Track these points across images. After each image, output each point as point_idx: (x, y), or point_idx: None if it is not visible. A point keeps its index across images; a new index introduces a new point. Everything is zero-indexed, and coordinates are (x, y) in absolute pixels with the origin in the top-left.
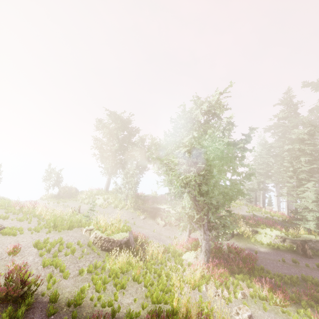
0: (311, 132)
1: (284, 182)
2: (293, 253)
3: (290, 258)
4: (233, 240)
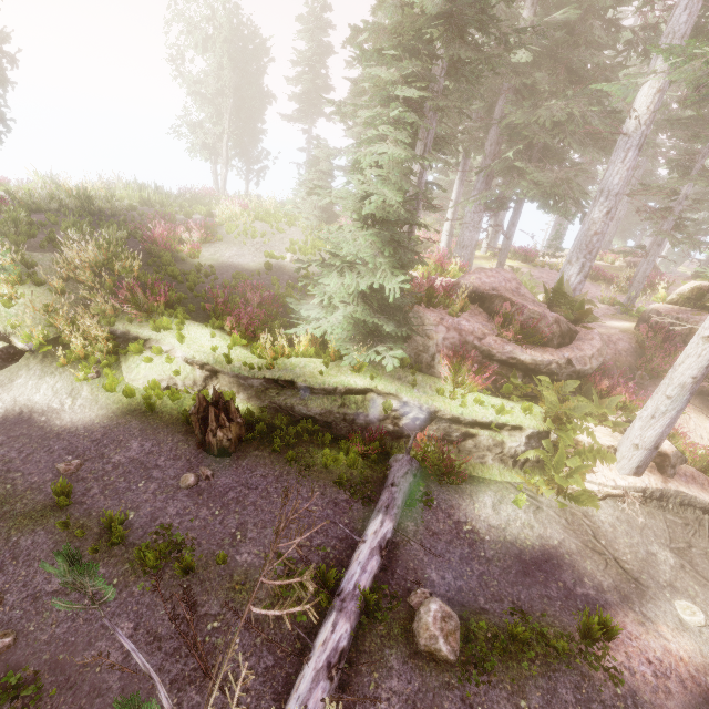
0: None
1: None
2: (179, 434)
3: (125, 460)
4: None
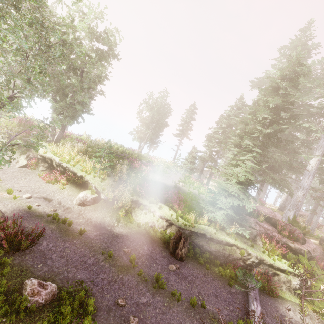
0: (290, 72)
1: (237, 156)
2: (161, 247)
3: (144, 253)
4: (90, 207)
